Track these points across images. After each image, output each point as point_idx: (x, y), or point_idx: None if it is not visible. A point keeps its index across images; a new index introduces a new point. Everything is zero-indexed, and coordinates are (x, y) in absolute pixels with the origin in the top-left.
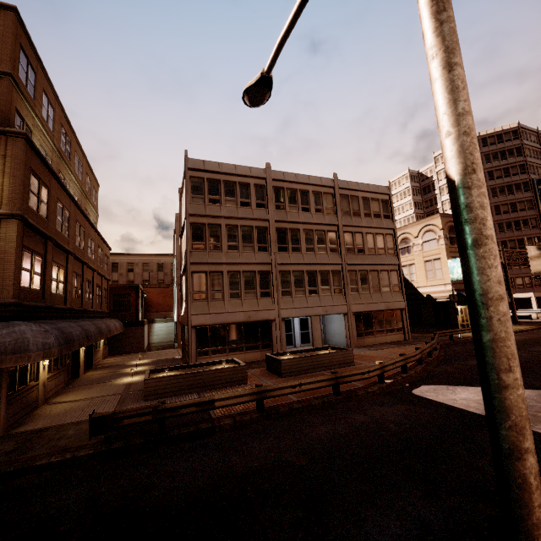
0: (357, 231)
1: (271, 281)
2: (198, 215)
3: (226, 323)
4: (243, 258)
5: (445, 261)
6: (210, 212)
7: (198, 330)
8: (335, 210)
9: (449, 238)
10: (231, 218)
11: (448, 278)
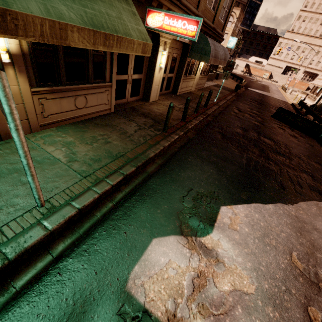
0: None
1: None
2: None
3: None
4: None
5: (229, 36)
6: None
7: None
8: None
9: (235, 24)
10: None
11: (226, 45)
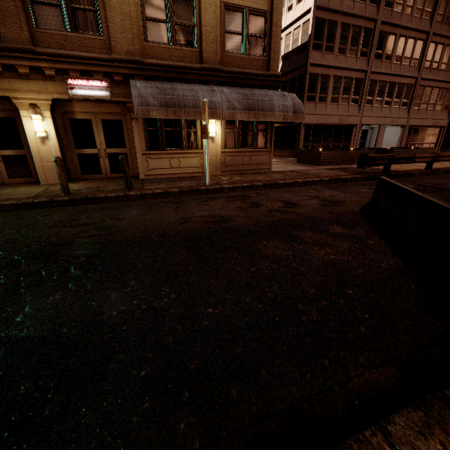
0: (440, 42)
1: (361, 90)
2: (321, 9)
3: (323, 124)
4: (347, 63)
5: None
6: (332, 5)
7: (305, 128)
8: (431, 14)
9: None
10: (346, 15)
11: None
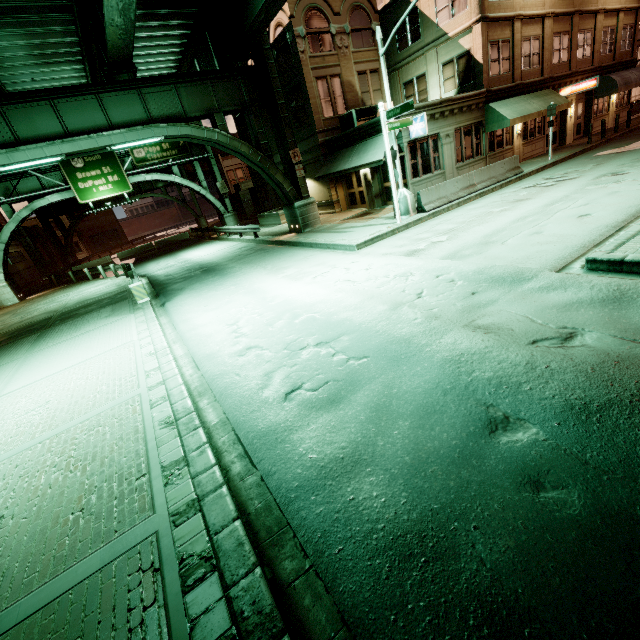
0: None
1: None
2: None
3: None
4: None
5: None
6: None
7: None
8: None
9: None
10: None
11: None
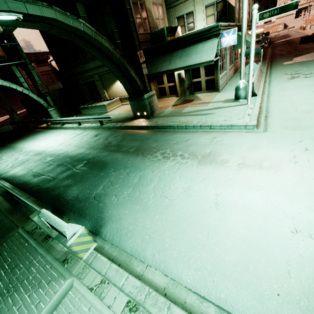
0: None
1: None
2: None
3: None
4: None
5: None
6: None
7: None
8: None
9: None
10: None
11: None
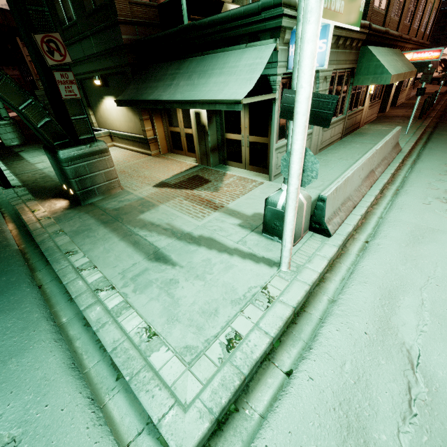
0: None
1: None
2: None
3: None
4: None
5: None
6: None
7: None
8: None
9: None
10: None
11: None
